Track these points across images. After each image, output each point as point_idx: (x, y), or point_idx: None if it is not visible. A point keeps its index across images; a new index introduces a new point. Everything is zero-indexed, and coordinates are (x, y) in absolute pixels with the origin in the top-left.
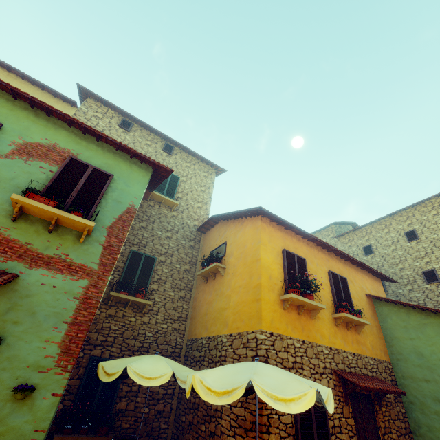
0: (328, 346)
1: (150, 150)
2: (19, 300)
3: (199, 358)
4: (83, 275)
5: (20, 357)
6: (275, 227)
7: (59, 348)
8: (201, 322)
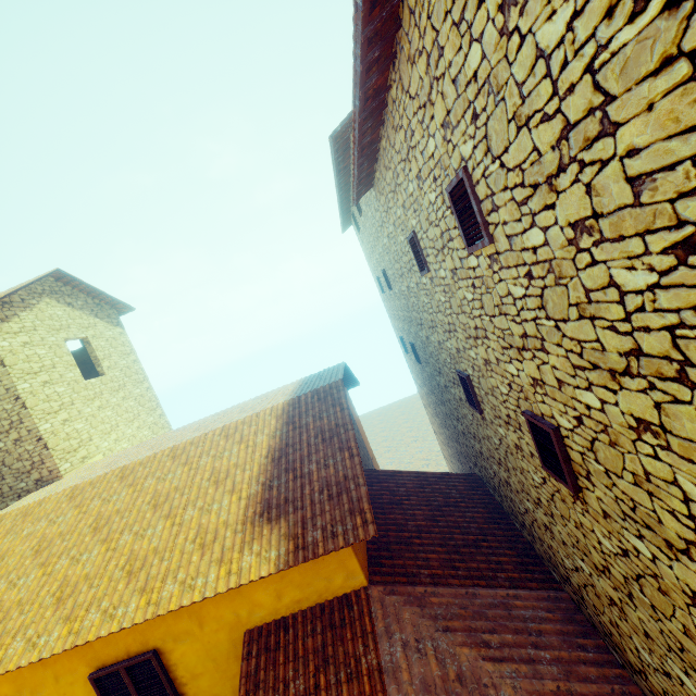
0: None
1: None
2: None
3: None
4: None
5: None
6: None
7: None
8: None
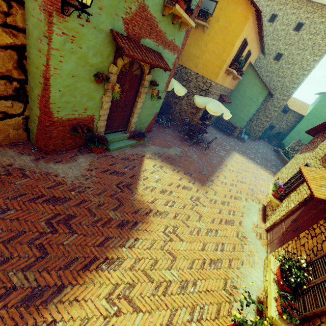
0: (224, 86)
1: None
2: None
3: None
4: (176, 52)
5: (158, 88)
6: (253, 19)
7: (165, 85)
8: None
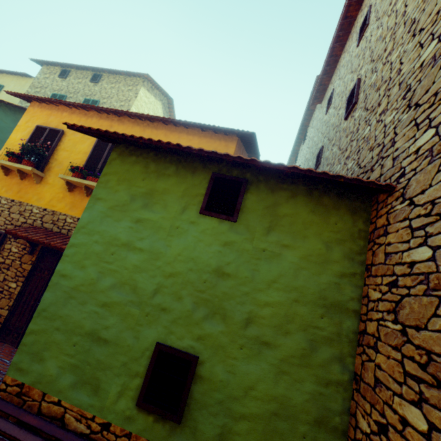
0: (42, 208)
1: (80, 86)
2: None
3: None
4: None
5: None
6: (44, 107)
7: None
8: None
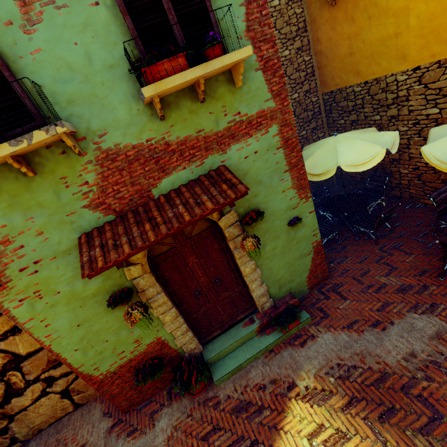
0: None
1: None
2: (243, 182)
3: (352, 108)
4: (268, 123)
5: (277, 210)
6: None
7: (294, 190)
8: (341, 68)
